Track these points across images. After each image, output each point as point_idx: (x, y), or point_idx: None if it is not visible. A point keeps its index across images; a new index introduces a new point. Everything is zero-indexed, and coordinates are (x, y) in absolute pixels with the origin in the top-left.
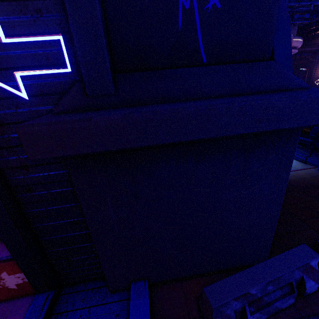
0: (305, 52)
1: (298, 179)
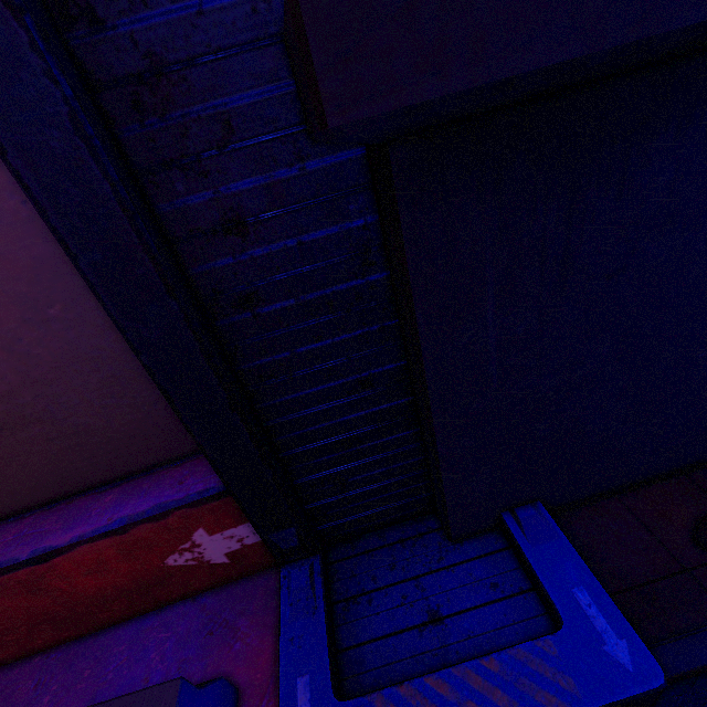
0: None
1: None
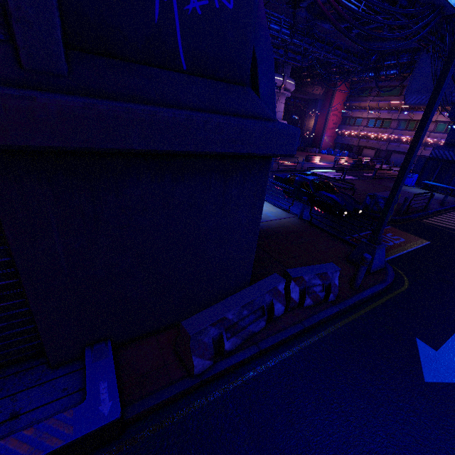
0: (298, 98)
1: (281, 226)
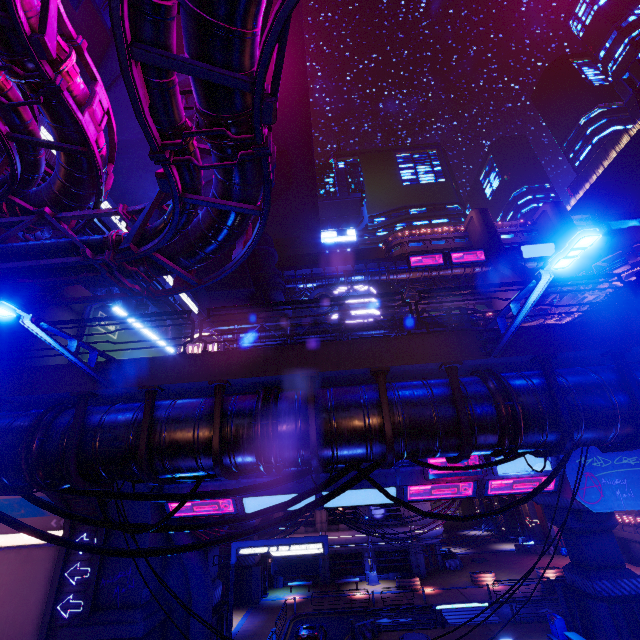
0: None
1: None
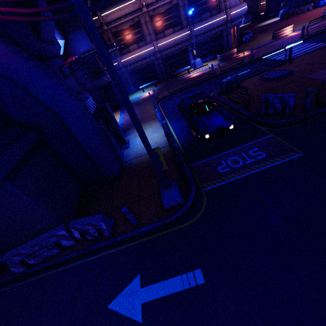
0: None
1: (147, 160)
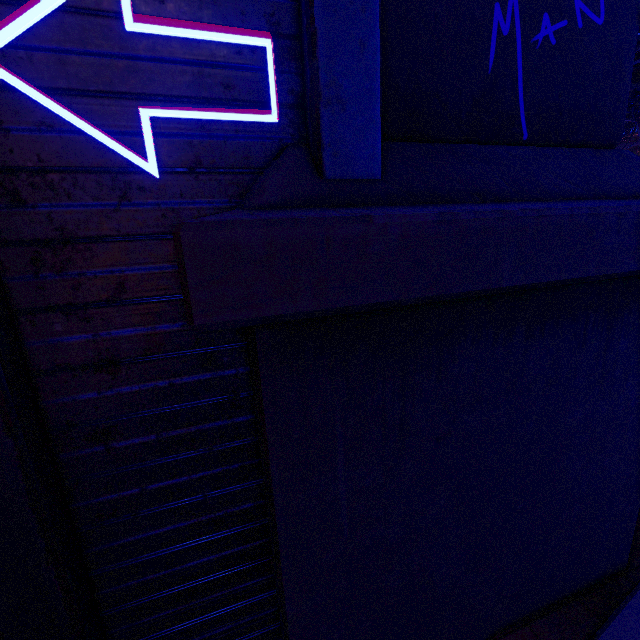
0: None
1: None
